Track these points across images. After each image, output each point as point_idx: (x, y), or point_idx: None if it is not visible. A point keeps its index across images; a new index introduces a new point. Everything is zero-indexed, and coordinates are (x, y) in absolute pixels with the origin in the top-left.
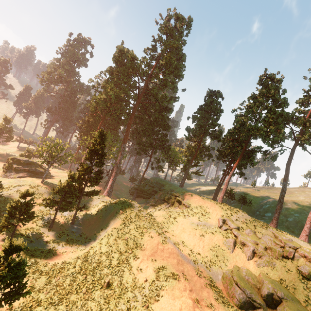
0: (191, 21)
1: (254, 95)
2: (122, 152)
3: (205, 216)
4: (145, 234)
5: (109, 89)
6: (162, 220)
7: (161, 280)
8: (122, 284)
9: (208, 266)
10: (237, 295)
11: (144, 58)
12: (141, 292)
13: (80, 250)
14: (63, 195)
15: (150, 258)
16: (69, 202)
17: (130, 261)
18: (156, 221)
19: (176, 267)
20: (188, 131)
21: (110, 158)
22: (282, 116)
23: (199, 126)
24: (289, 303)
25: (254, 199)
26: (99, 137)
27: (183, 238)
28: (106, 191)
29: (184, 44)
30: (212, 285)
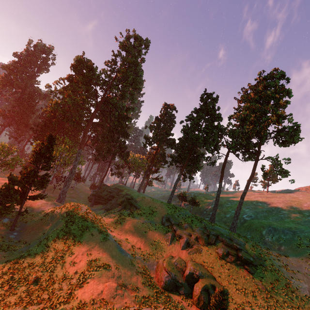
0: (149, 42)
1: (196, 110)
2: (78, 158)
3: (152, 216)
4: (86, 233)
5: (66, 96)
6: (111, 222)
7: (91, 270)
8: (51, 278)
9: (146, 258)
10: (164, 278)
11: (103, 70)
12: (68, 282)
13: (15, 255)
14: (1, 198)
15: (86, 253)
16: (7, 206)
17: (65, 257)
18: (104, 223)
19: (110, 259)
20: (146, 139)
21: (65, 163)
22: (217, 128)
23: (155, 135)
24: (204, 279)
25: (204, 201)
26: (48, 140)
27: (128, 236)
28: (58, 197)
29: (143, 62)
30: (143, 273)
